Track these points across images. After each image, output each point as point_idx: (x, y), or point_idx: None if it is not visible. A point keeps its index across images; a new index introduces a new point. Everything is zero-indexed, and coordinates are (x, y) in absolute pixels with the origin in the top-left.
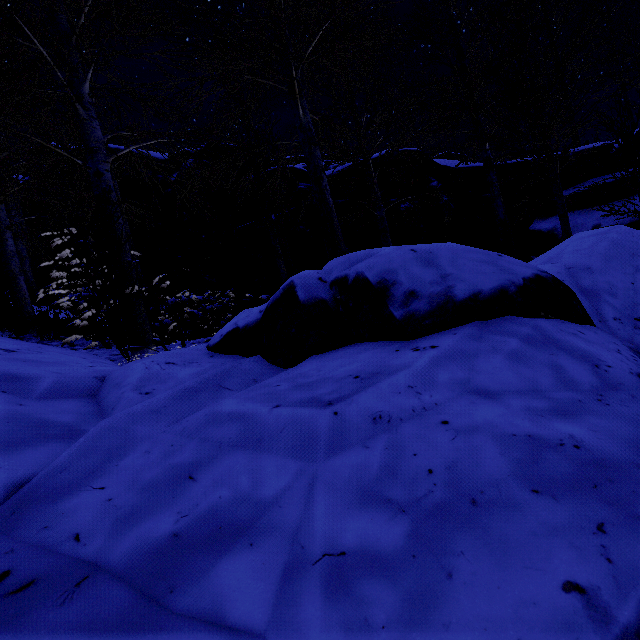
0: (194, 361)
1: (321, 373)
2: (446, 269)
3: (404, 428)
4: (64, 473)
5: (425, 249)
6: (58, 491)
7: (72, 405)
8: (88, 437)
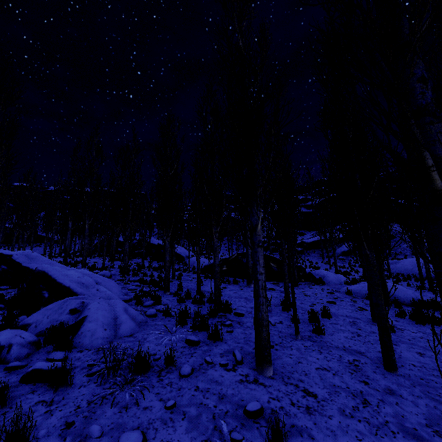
0: None
1: None
2: None
3: None
4: None
5: None
6: None
7: None
8: None
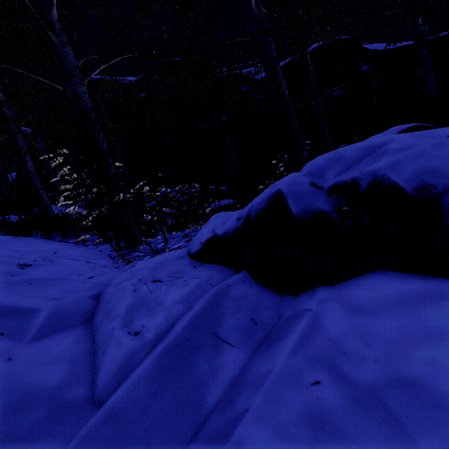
0: (179, 275)
1: (378, 355)
2: None
3: None
4: None
5: None
6: None
7: (65, 344)
8: None
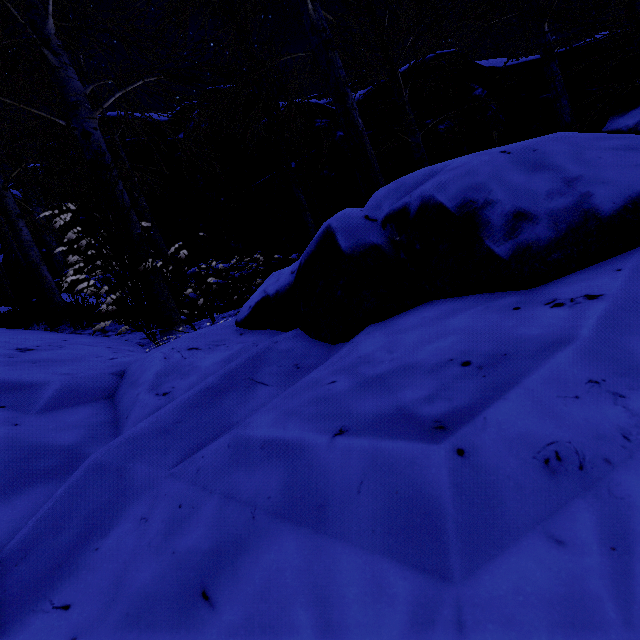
0: (221, 343)
1: (395, 356)
2: (569, 169)
3: (627, 486)
4: (21, 566)
5: (523, 147)
6: (2, 610)
7: (82, 415)
8: (68, 488)
